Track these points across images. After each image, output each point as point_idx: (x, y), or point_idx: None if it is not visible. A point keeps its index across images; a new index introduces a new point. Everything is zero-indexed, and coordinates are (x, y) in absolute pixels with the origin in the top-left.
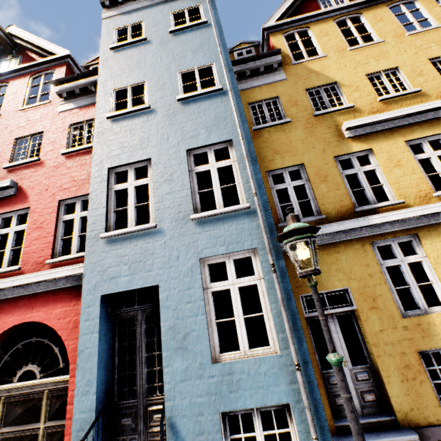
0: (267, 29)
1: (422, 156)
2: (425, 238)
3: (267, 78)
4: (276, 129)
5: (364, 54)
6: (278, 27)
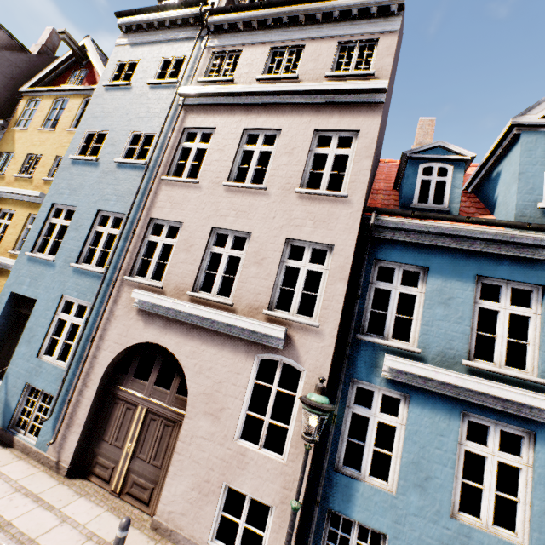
0: (24, 92)
1: (1, 221)
2: None
3: None
4: None
5: (41, 137)
6: (30, 93)
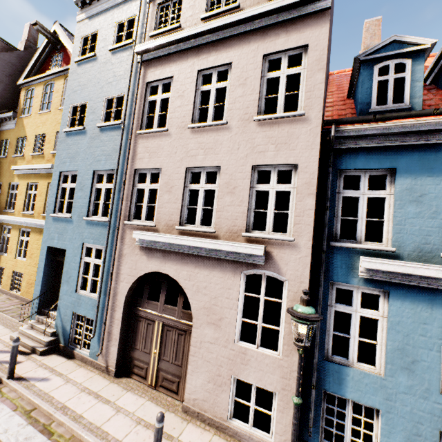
0: (21, 85)
1: (31, 192)
2: (13, 229)
3: (10, 125)
4: (3, 160)
5: (41, 119)
6: (25, 84)
